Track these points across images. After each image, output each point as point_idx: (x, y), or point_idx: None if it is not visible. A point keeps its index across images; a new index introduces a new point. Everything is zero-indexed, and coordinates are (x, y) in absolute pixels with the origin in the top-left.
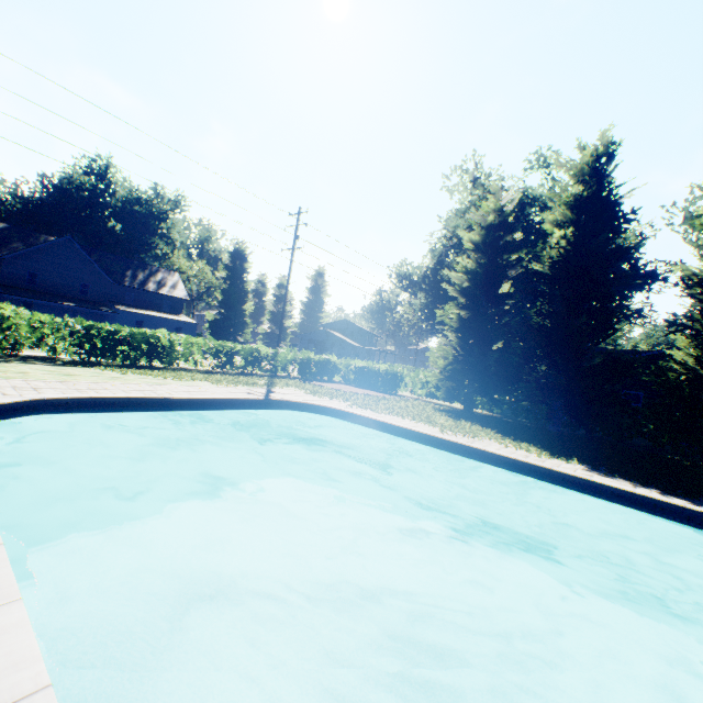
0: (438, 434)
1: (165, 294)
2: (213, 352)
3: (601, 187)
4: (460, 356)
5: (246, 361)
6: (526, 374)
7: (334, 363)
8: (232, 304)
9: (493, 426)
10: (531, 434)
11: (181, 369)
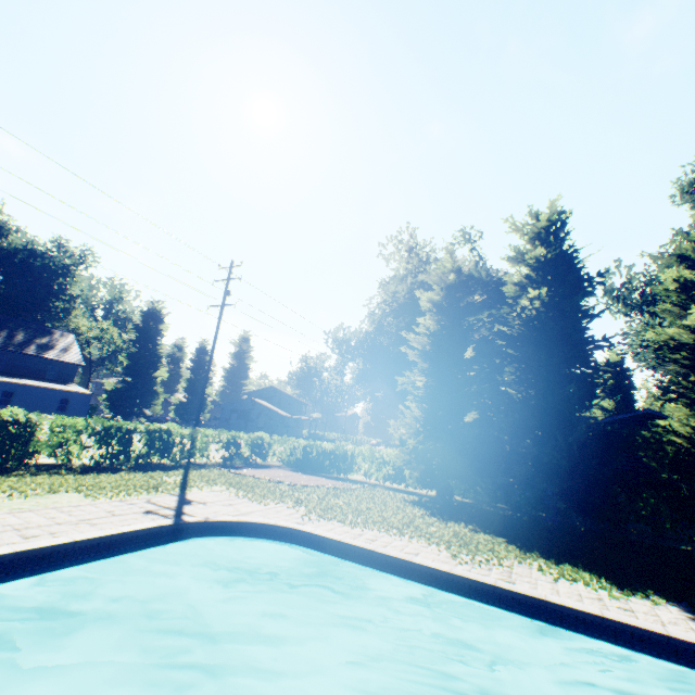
0: (457, 566)
1: (51, 359)
2: (100, 437)
3: (563, 250)
4: (426, 430)
5: (150, 448)
6: (509, 451)
7: (268, 441)
8: (140, 370)
9: (493, 527)
10: (541, 535)
11: (41, 468)
